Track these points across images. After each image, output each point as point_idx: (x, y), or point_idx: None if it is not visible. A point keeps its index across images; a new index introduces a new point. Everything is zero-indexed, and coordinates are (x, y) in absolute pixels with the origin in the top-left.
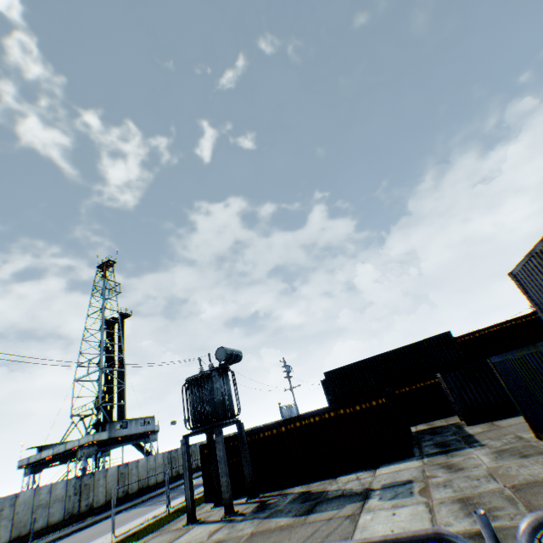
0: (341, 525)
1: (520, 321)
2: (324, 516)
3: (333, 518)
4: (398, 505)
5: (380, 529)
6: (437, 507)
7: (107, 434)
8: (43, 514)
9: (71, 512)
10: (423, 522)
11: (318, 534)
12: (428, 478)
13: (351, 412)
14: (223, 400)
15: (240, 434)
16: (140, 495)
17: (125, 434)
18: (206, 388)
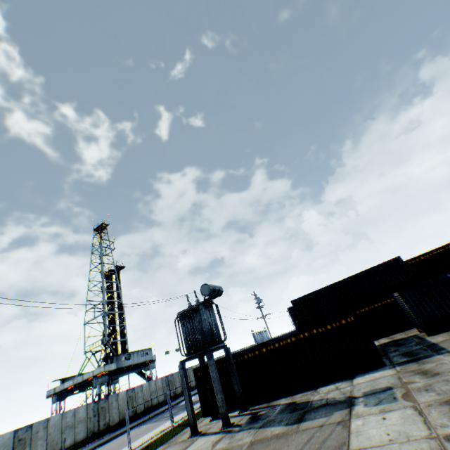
0: (334, 431)
1: None
2: (315, 423)
3: (325, 425)
4: (385, 410)
5: (375, 433)
6: (426, 410)
7: (115, 365)
8: (70, 433)
9: (92, 431)
10: (417, 424)
11: (314, 440)
12: (407, 384)
13: (323, 331)
14: (211, 328)
15: (228, 357)
16: (146, 414)
17: (129, 364)
18: (195, 319)
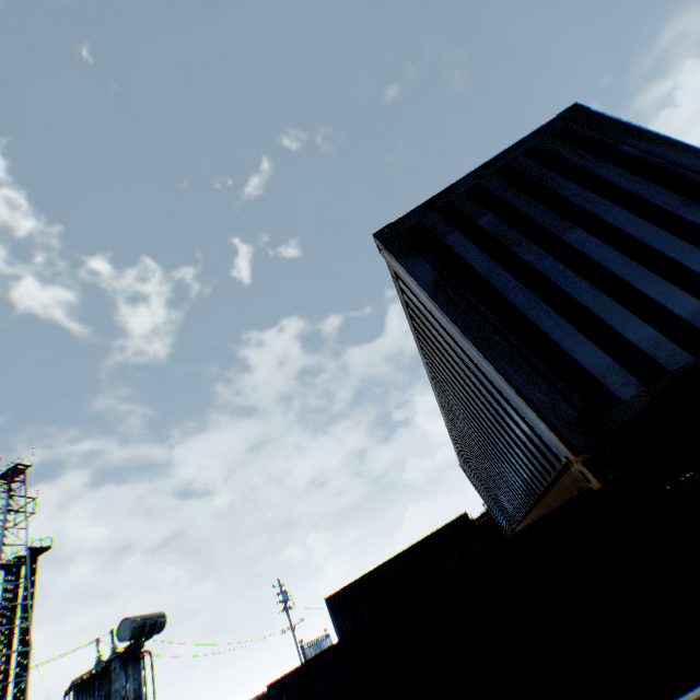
0: None
1: None
2: None
3: None
4: None
5: None
6: None
7: None
8: None
9: None
10: None
11: None
12: None
13: None
14: None
15: None
16: None
17: None
18: (96, 695)
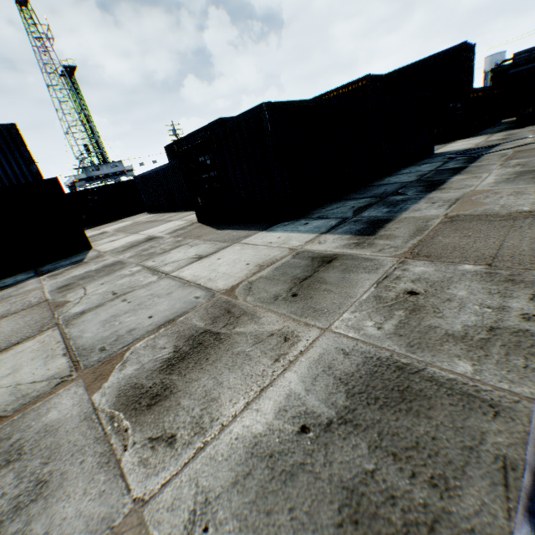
0: None
1: (348, 90)
2: None
3: None
4: None
5: None
6: None
7: (85, 175)
8: None
9: None
10: None
11: None
12: None
13: None
14: None
15: None
16: None
17: (100, 175)
18: None
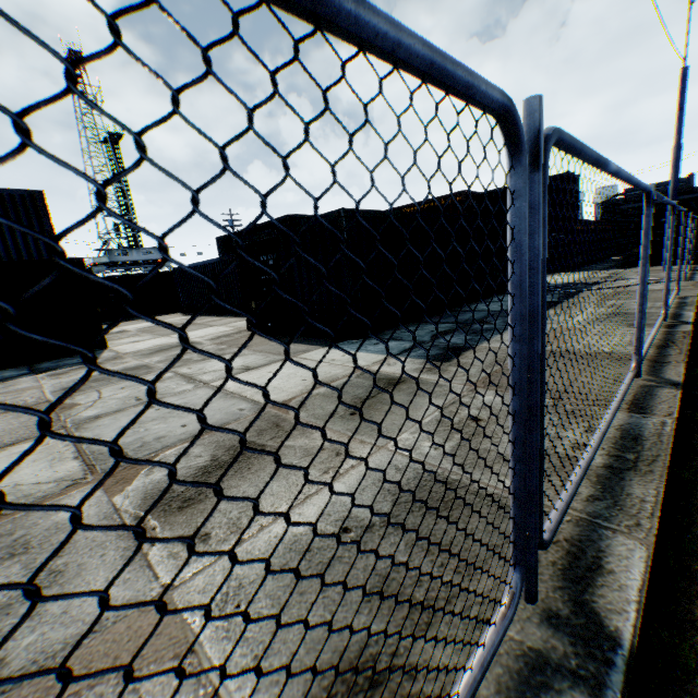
0: None
1: (440, 203)
2: None
3: None
4: None
5: None
6: None
7: (108, 259)
8: None
9: None
10: None
11: None
12: None
13: None
14: None
15: None
16: None
17: (127, 261)
18: None
